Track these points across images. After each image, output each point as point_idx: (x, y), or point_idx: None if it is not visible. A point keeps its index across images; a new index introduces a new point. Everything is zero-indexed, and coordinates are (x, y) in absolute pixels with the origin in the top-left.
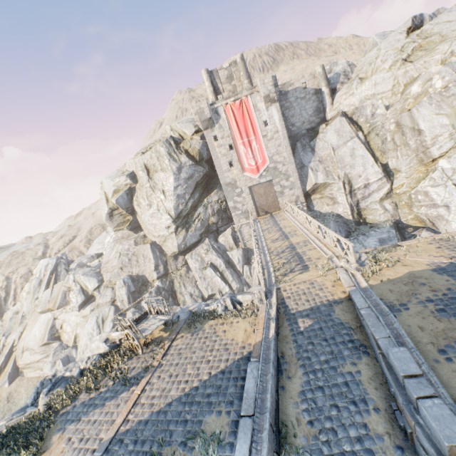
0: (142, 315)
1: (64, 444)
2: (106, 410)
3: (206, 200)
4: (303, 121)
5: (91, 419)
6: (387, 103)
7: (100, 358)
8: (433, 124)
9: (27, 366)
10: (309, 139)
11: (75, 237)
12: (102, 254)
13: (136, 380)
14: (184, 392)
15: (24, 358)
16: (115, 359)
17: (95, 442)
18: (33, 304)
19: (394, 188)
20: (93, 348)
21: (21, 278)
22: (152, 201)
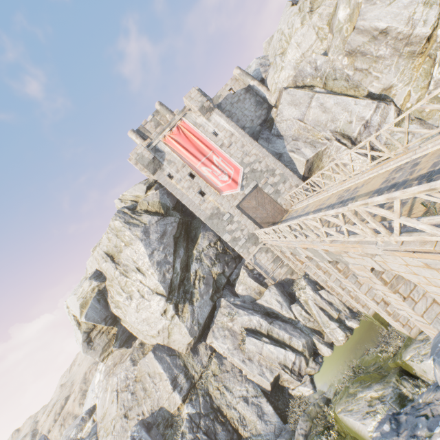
0: None
1: None
2: None
3: (196, 251)
4: (251, 120)
5: None
6: (322, 51)
7: None
8: (394, 13)
9: None
10: (268, 130)
11: (68, 398)
12: (96, 406)
13: None
14: None
15: None
16: None
17: None
18: None
19: (400, 106)
20: None
21: None
22: (129, 290)
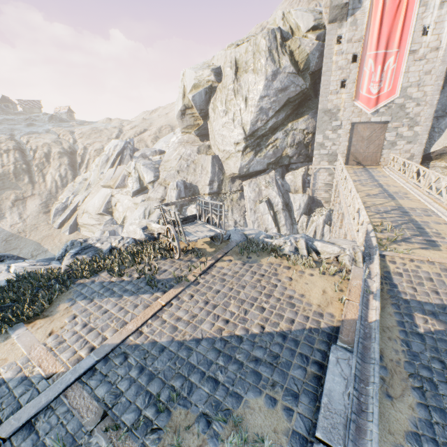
0: (189, 216)
1: (67, 320)
2: (121, 304)
3: (291, 125)
4: None
5: (103, 306)
6: None
7: (134, 244)
8: None
9: (84, 226)
10: None
11: (145, 131)
12: (165, 152)
13: (163, 287)
14: (220, 334)
15: (83, 218)
16: (148, 252)
17: (97, 339)
18: (99, 177)
19: None
20: (130, 230)
21: (95, 152)
22: (229, 108)
